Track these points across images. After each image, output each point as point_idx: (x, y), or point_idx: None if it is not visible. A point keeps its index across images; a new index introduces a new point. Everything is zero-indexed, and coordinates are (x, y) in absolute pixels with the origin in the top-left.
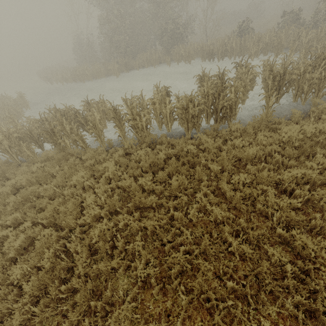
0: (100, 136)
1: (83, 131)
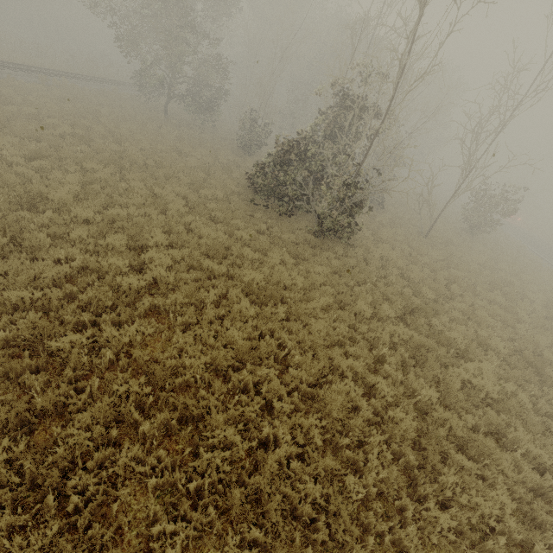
0: None
1: None
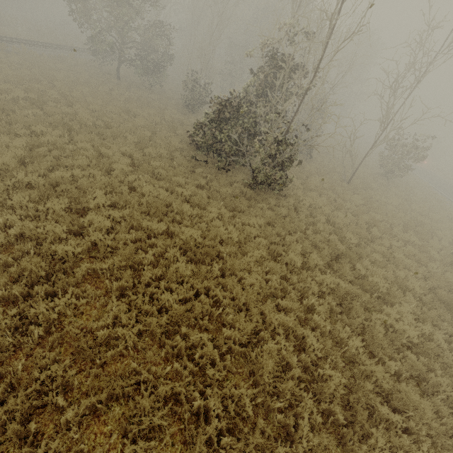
0: None
1: None
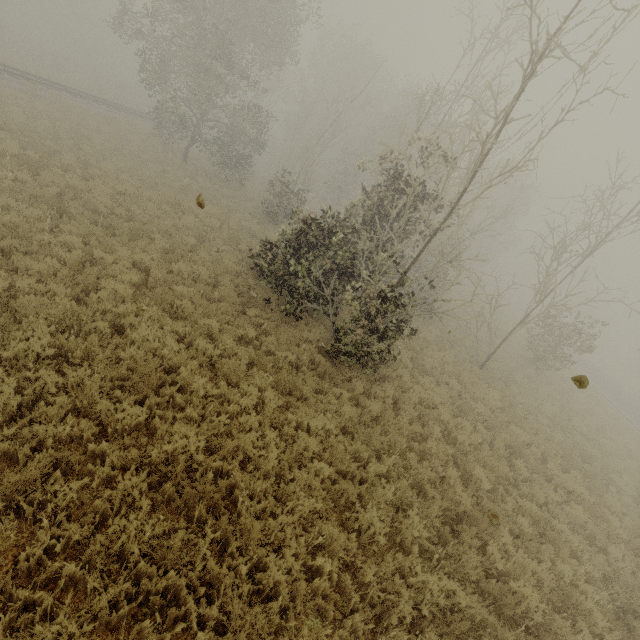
0: None
1: None
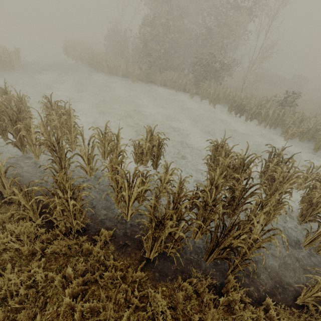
0: (3, 176)
1: (9, 143)
